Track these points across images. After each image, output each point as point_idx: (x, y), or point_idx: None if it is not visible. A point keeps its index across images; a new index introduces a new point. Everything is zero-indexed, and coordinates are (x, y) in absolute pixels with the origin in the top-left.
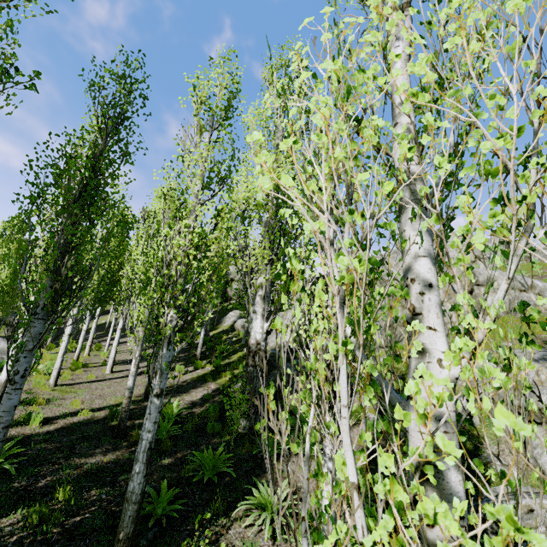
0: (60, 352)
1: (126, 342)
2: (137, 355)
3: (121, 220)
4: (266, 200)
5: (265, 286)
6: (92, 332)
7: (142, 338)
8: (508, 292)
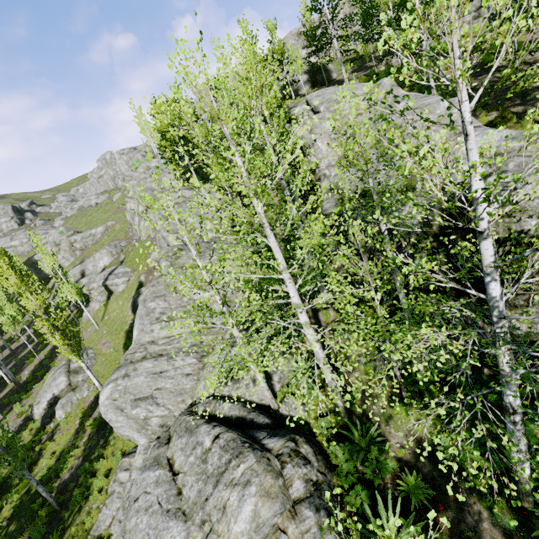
0: None
1: None
2: None
3: None
4: None
5: None
6: None
7: None
8: (83, 241)
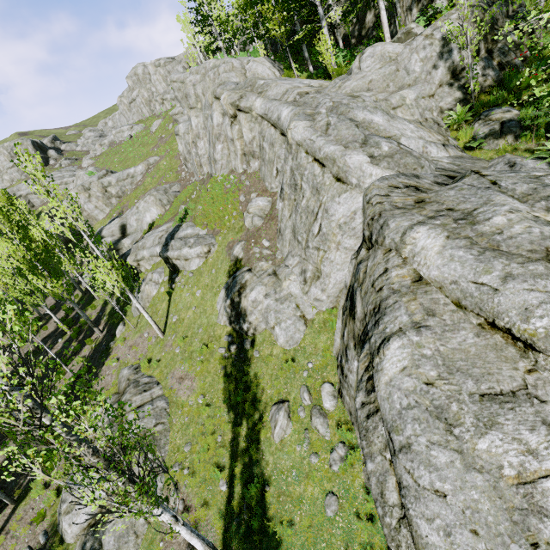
0: None
1: None
2: None
3: None
4: None
5: None
6: None
7: None
8: (119, 185)
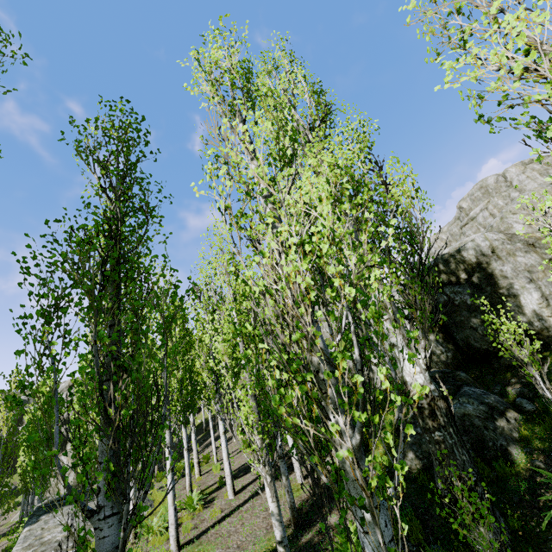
0: (168, 499)
1: (231, 438)
2: (267, 479)
3: (175, 293)
4: (334, 195)
5: (389, 304)
6: (194, 445)
7: (264, 451)
8: None
